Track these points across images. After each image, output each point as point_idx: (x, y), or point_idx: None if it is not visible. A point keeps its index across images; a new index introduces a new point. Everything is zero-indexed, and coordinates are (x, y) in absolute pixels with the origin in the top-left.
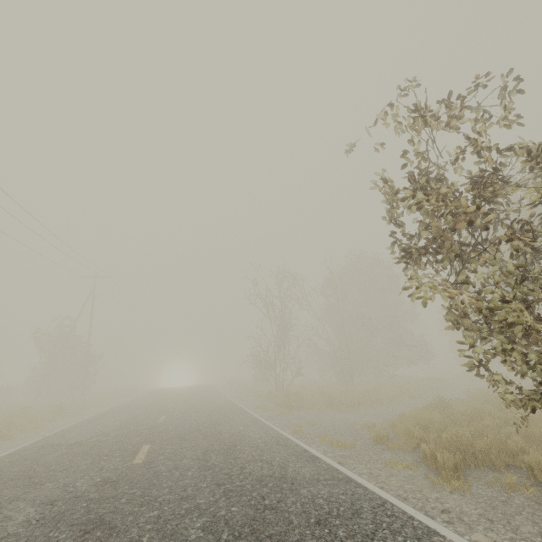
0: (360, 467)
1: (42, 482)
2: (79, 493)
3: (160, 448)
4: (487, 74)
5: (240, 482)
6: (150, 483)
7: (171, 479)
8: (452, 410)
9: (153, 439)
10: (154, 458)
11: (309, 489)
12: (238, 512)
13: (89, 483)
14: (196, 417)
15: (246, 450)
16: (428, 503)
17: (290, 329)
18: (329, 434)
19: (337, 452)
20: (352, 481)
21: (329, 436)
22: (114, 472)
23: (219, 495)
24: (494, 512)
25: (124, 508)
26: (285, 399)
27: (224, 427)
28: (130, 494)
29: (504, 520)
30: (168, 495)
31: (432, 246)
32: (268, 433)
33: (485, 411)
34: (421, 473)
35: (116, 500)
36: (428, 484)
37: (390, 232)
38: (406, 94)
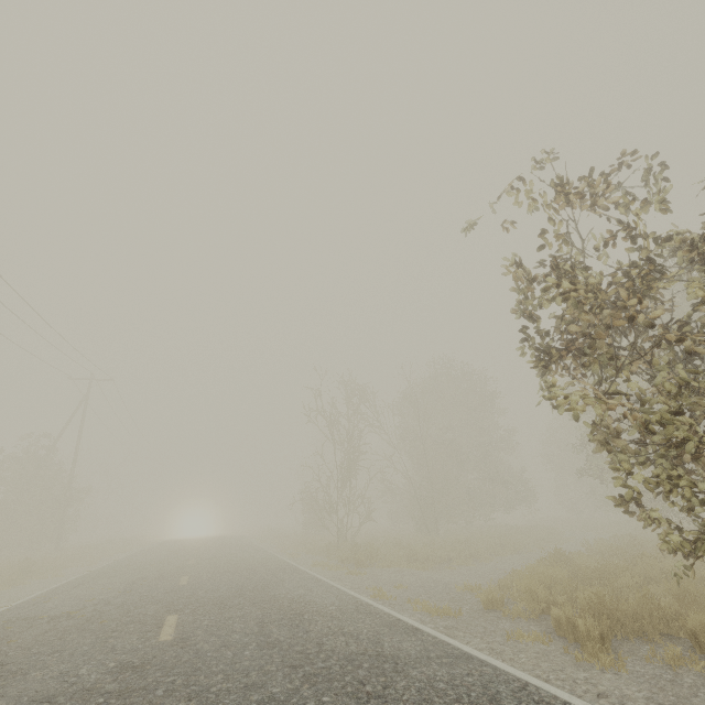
0: (475, 640)
1: (25, 670)
2: (87, 684)
3: (193, 619)
4: (634, 152)
5: (322, 662)
6: (193, 668)
7: (223, 661)
8: (576, 565)
9: (180, 607)
10: (189, 633)
11: (421, 669)
12: (333, 703)
13: (99, 670)
14: (234, 577)
15: (317, 620)
16: (577, 685)
17: (358, 458)
18: (422, 598)
19: (439, 622)
20: (474, 658)
21: (423, 601)
22: (134, 653)
23: (299, 681)
24: (663, 695)
25: (165, 703)
26: (352, 553)
27: (278, 590)
28: (168, 683)
29: (679, 704)
30: (225, 683)
31: (576, 347)
32: (341, 597)
33: (620, 565)
34: (557, 647)
35: (149, 693)
36: (570, 661)
37: (522, 328)
38: (543, 167)
